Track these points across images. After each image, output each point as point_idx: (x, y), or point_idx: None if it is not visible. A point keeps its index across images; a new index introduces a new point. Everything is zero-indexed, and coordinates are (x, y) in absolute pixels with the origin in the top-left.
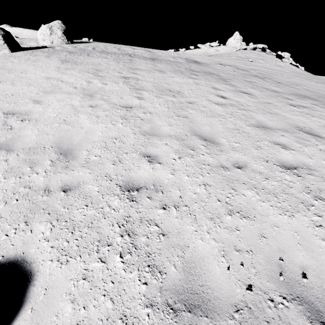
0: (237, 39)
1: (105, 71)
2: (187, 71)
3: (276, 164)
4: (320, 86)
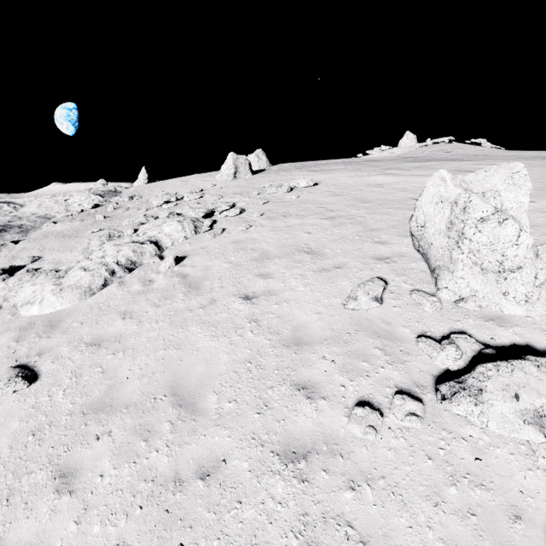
0: (411, 138)
1: (361, 169)
2: (419, 161)
3: (544, 172)
4: (538, 154)
